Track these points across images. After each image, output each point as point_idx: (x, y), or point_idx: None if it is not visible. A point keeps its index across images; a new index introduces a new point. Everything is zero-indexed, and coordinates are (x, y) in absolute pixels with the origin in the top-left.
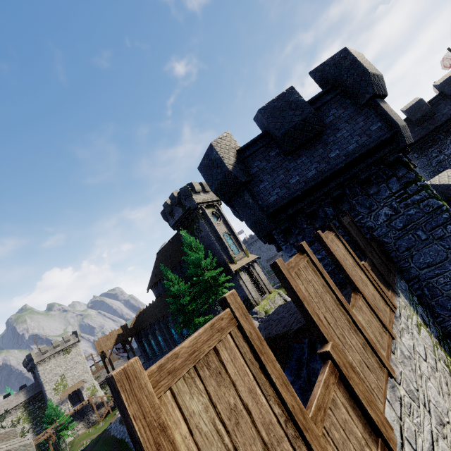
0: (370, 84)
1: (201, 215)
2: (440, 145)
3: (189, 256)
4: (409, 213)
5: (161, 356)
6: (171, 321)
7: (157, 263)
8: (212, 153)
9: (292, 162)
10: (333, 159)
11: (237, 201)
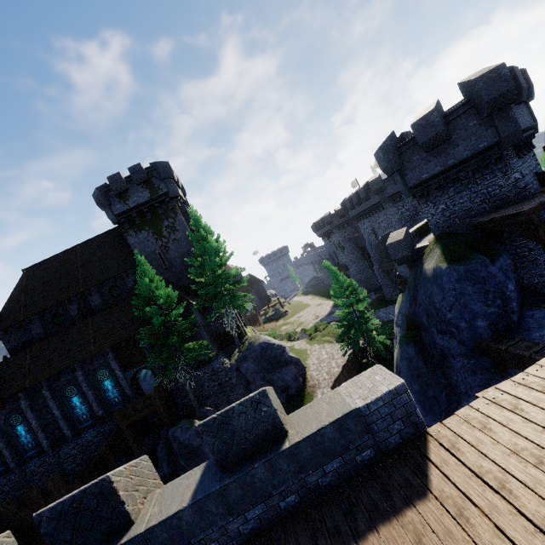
0: (533, 93)
1: (180, 211)
2: (403, 202)
3: (205, 242)
4: (538, 168)
5: (14, 471)
6: (82, 378)
7: (29, 284)
8: (503, 70)
9: (516, 110)
10: (526, 121)
11: (500, 115)
